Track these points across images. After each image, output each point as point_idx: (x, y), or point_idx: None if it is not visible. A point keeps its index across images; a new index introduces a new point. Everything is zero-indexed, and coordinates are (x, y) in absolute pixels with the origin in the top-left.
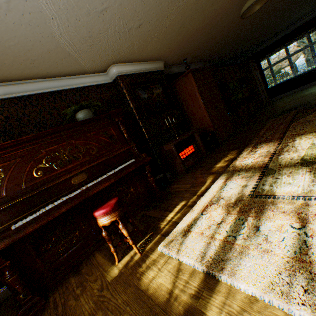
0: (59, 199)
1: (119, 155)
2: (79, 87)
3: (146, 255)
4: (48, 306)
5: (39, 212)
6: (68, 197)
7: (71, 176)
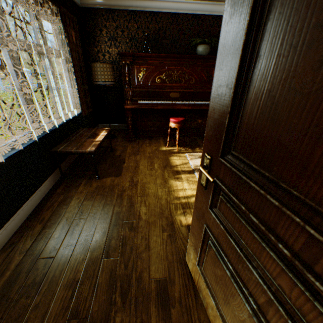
0: (160, 101)
1: (205, 93)
2: (217, 15)
3: (179, 153)
4: (136, 142)
5: (150, 102)
6: (164, 102)
7: (171, 91)
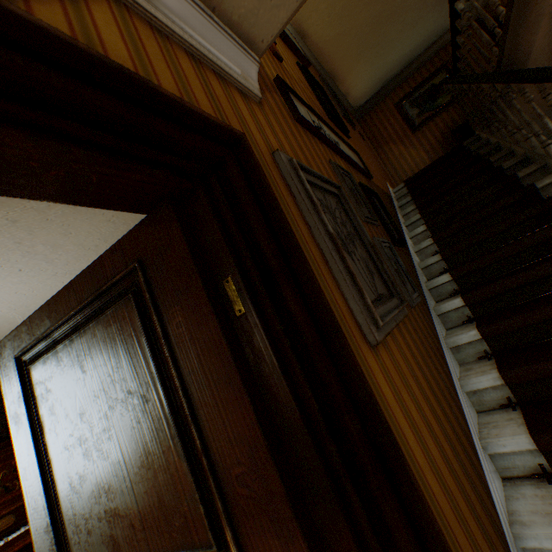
0: None
1: None
2: None
3: None
4: None
5: None
6: None
7: None
